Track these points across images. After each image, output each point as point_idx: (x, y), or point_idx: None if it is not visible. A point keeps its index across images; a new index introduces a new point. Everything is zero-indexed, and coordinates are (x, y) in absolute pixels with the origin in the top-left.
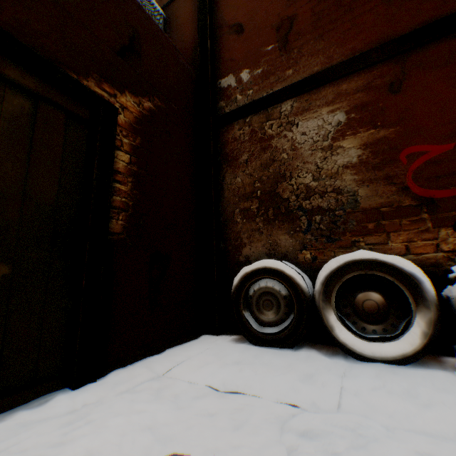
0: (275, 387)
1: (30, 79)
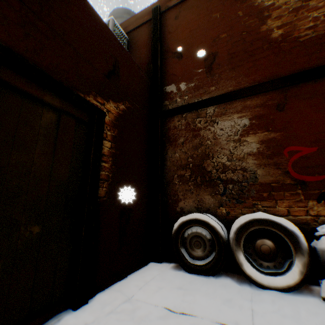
0: (209, 309)
1: (57, 100)
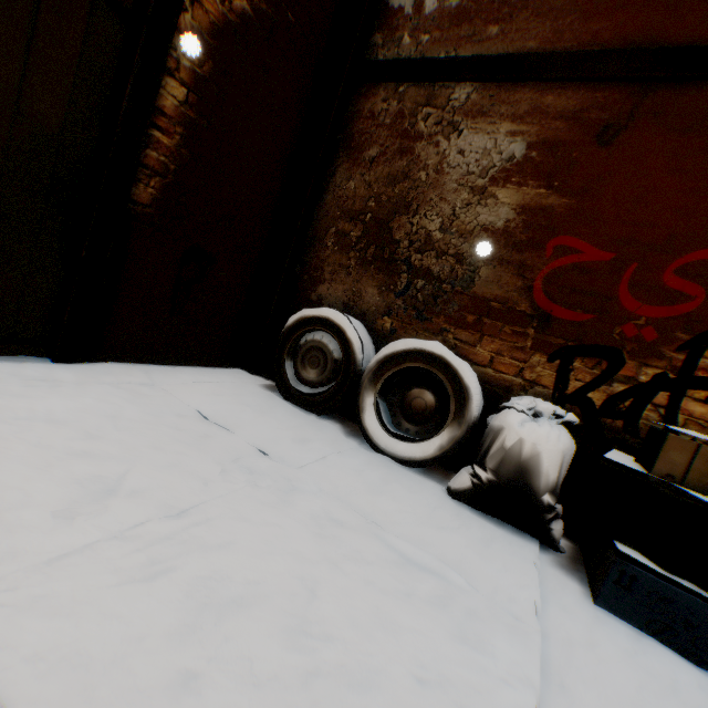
0: (261, 435)
1: None
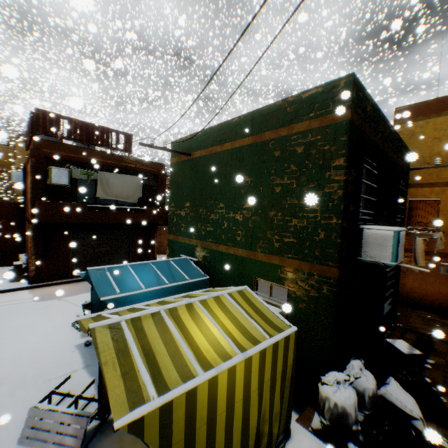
0: (2, 271)
1: None
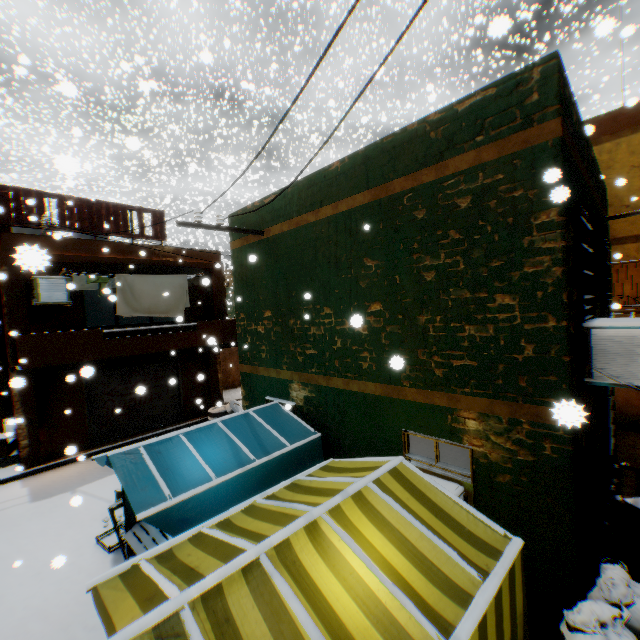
0: None
1: None
